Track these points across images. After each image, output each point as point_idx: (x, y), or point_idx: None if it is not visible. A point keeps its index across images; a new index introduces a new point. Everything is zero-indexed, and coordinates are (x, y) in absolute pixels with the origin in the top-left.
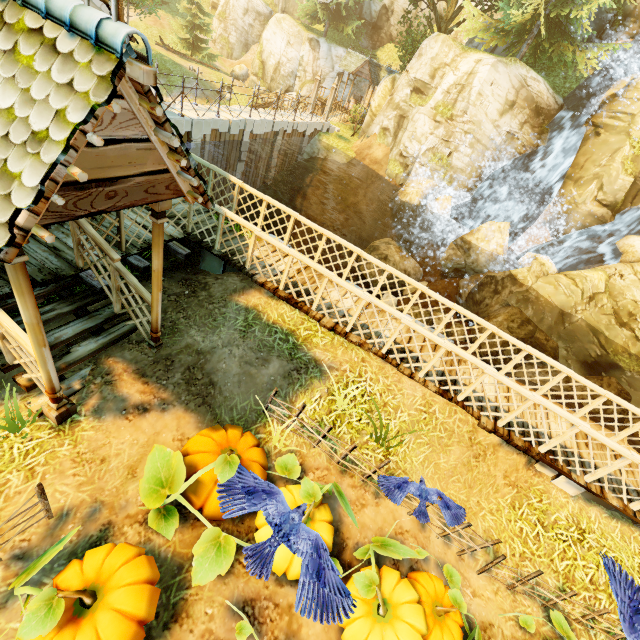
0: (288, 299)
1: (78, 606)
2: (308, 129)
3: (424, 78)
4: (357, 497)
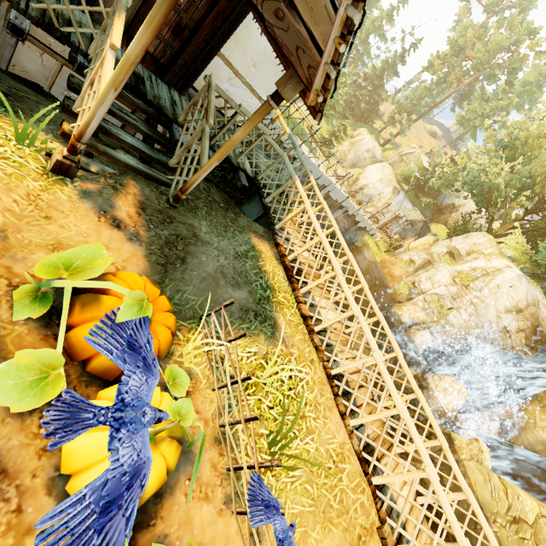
0: (288, 268)
1: None
2: (362, 222)
3: (461, 250)
4: (208, 481)
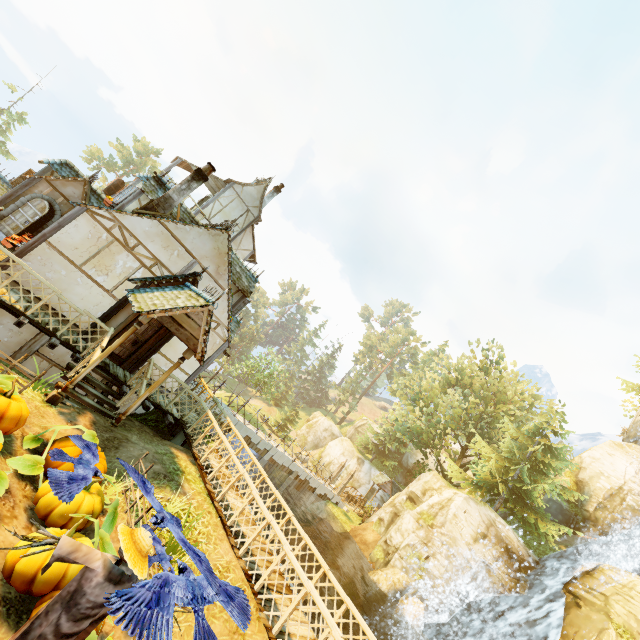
0: (199, 465)
1: (2, 394)
2: (319, 488)
3: (417, 492)
4: None
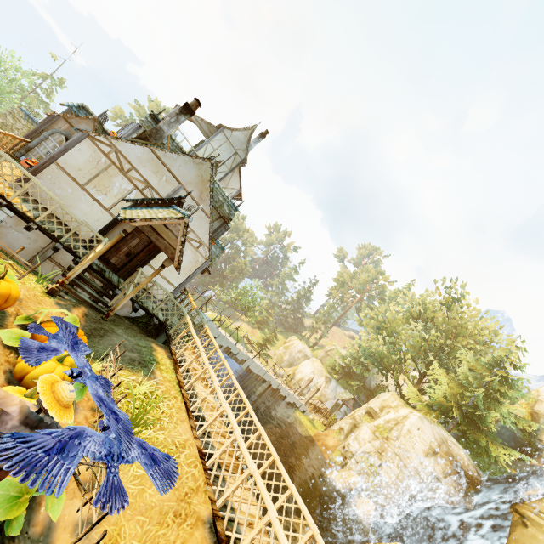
0: (174, 359)
1: None
2: (288, 397)
3: (375, 408)
4: (80, 422)
